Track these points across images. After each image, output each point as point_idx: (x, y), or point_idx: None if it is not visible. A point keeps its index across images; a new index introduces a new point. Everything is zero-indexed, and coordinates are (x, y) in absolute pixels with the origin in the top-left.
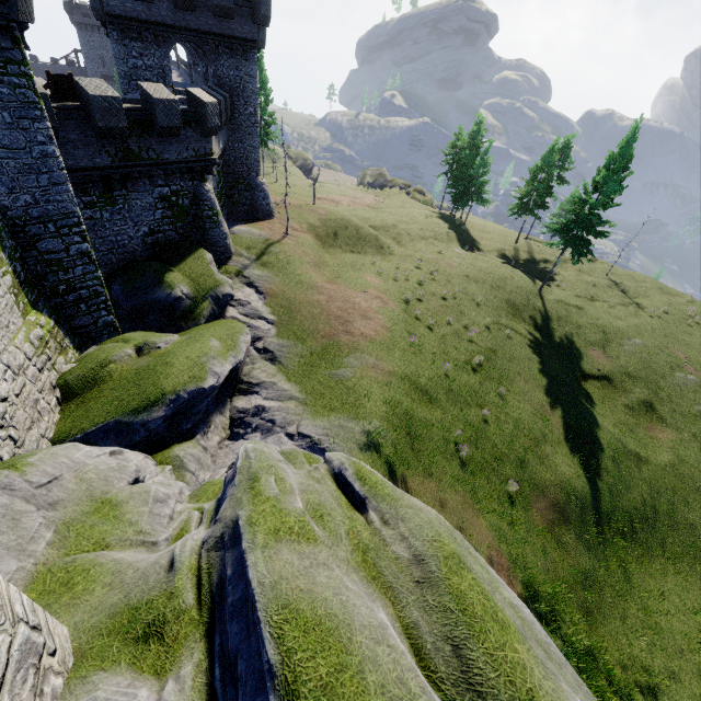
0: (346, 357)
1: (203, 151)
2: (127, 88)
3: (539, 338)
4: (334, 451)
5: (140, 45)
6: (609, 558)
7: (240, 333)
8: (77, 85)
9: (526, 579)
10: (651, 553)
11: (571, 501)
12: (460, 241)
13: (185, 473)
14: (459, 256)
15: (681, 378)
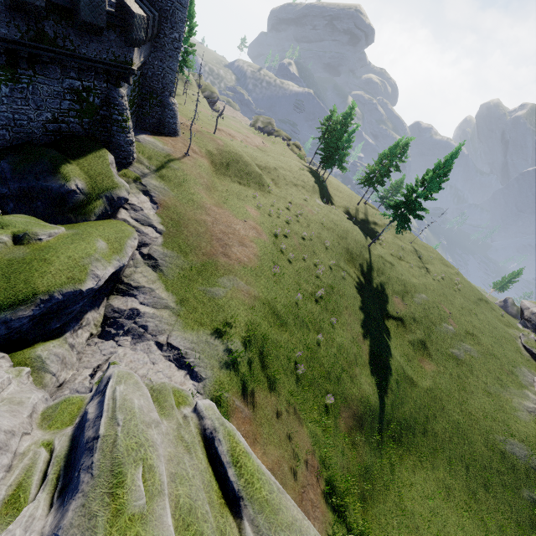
0: (221, 277)
1: (123, 58)
2: None
3: (363, 282)
4: (198, 367)
5: None
6: (383, 455)
7: (128, 237)
8: None
9: (328, 477)
10: (408, 452)
11: (366, 412)
12: (321, 194)
13: (45, 375)
14: (319, 206)
15: (445, 327)
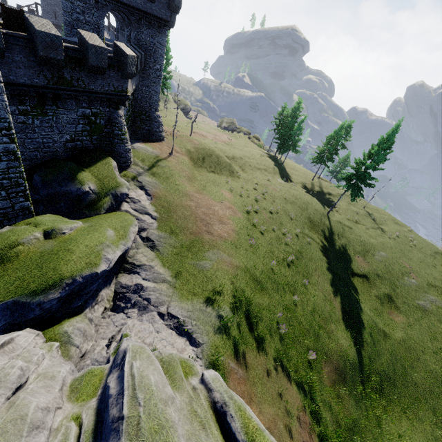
0: (207, 252)
1: (120, 88)
2: (69, 33)
3: (326, 246)
4: (195, 333)
5: (84, 5)
6: (368, 408)
7: (130, 225)
8: (26, 20)
9: (320, 433)
10: (392, 404)
11: (346, 366)
12: (281, 174)
13: (70, 348)
14: (280, 184)
15: (408, 281)
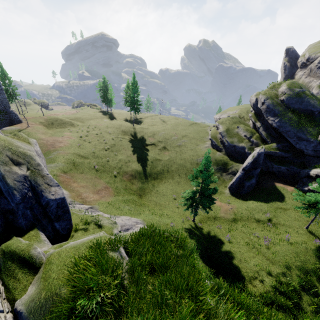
0: (52, 153)
1: None
2: None
3: (133, 139)
4: None
5: None
6: (149, 183)
7: None
8: None
9: (116, 190)
10: (162, 180)
11: (136, 173)
12: (107, 118)
13: None
14: (105, 122)
15: (173, 138)
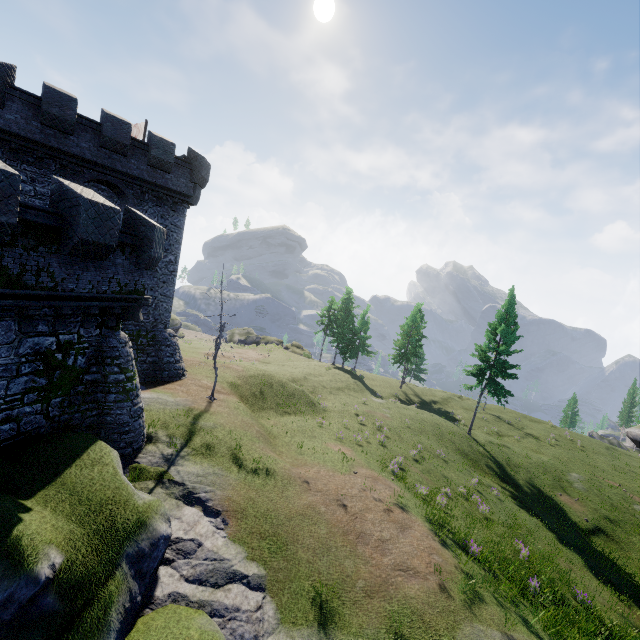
0: None
1: (131, 286)
2: None
3: (514, 492)
4: None
5: (36, 170)
6: None
7: None
8: None
9: None
10: None
11: None
12: (368, 389)
13: None
14: (383, 406)
15: None
